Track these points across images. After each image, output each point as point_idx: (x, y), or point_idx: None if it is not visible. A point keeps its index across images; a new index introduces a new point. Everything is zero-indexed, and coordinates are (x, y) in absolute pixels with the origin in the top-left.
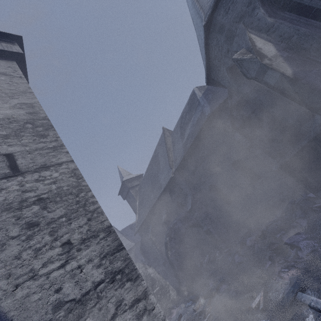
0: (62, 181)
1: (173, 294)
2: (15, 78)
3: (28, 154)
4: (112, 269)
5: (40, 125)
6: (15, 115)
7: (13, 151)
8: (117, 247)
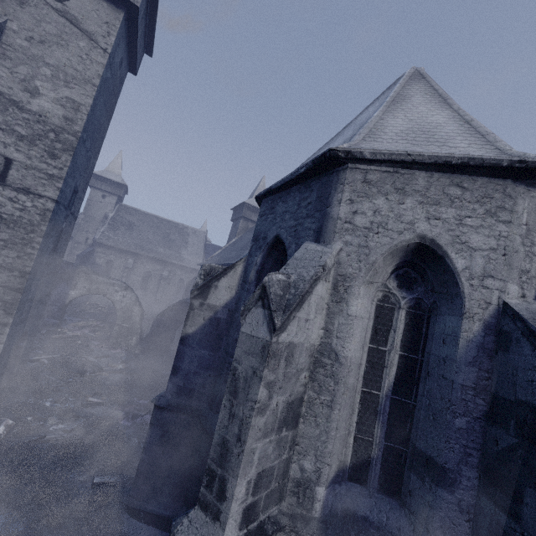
0: (28, 214)
1: (134, 342)
2: (97, 50)
3: (25, 169)
4: (1, 296)
5: (63, 140)
6: (50, 114)
7: (16, 158)
8: (18, 288)
